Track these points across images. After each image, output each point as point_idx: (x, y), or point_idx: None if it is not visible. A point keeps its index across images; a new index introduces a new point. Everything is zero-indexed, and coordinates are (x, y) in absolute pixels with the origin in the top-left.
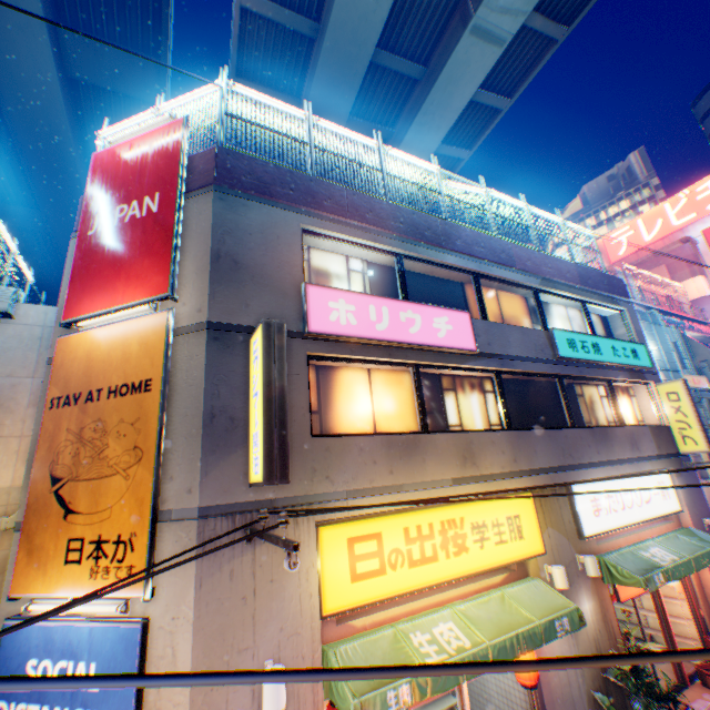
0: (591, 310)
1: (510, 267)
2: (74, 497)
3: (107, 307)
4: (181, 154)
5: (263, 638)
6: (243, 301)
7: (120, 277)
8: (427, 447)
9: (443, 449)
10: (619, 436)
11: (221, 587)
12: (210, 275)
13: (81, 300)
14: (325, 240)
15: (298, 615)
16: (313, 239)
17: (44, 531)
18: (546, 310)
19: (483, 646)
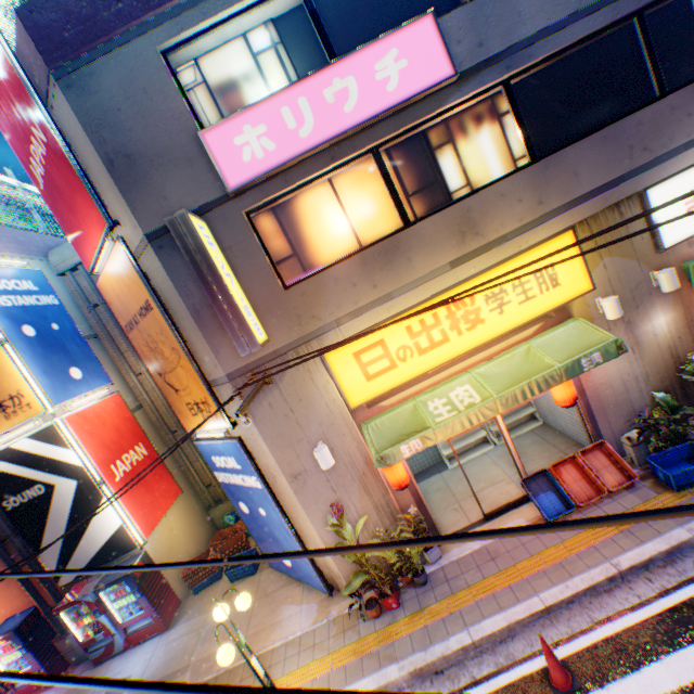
0: None
1: None
2: (173, 383)
3: (95, 252)
4: (6, 54)
5: (310, 432)
6: (159, 196)
7: (81, 223)
8: (410, 244)
9: (431, 238)
10: None
11: (268, 414)
12: (118, 189)
13: (83, 251)
14: (200, 42)
15: (330, 414)
16: (187, 52)
17: (177, 402)
18: None
19: (489, 401)
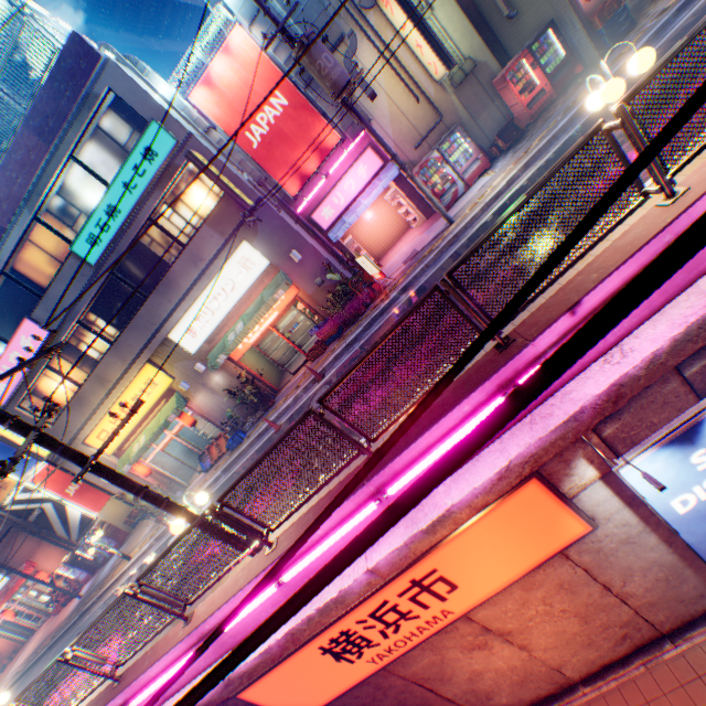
0: (97, 125)
1: (6, 232)
2: None
3: None
4: None
5: None
6: None
7: None
8: (87, 394)
9: (93, 389)
10: (182, 268)
11: (80, 469)
12: None
13: None
14: None
15: (103, 461)
16: None
17: None
18: (69, 200)
19: (145, 444)
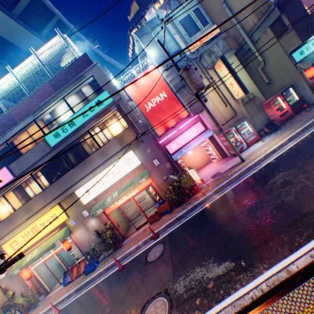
0: (80, 88)
1: (17, 123)
2: None
3: None
4: None
5: None
6: None
7: None
8: (16, 216)
9: (21, 213)
10: (95, 157)
11: None
12: None
13: None
14: None
15: None
16: None
17: None
18: (54, 116)
19: (34, 256)
